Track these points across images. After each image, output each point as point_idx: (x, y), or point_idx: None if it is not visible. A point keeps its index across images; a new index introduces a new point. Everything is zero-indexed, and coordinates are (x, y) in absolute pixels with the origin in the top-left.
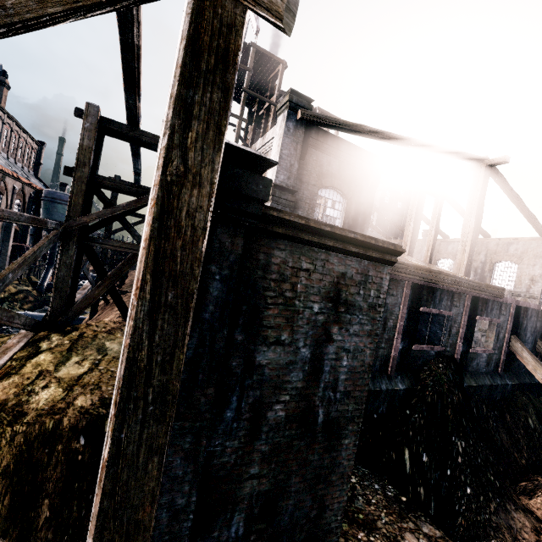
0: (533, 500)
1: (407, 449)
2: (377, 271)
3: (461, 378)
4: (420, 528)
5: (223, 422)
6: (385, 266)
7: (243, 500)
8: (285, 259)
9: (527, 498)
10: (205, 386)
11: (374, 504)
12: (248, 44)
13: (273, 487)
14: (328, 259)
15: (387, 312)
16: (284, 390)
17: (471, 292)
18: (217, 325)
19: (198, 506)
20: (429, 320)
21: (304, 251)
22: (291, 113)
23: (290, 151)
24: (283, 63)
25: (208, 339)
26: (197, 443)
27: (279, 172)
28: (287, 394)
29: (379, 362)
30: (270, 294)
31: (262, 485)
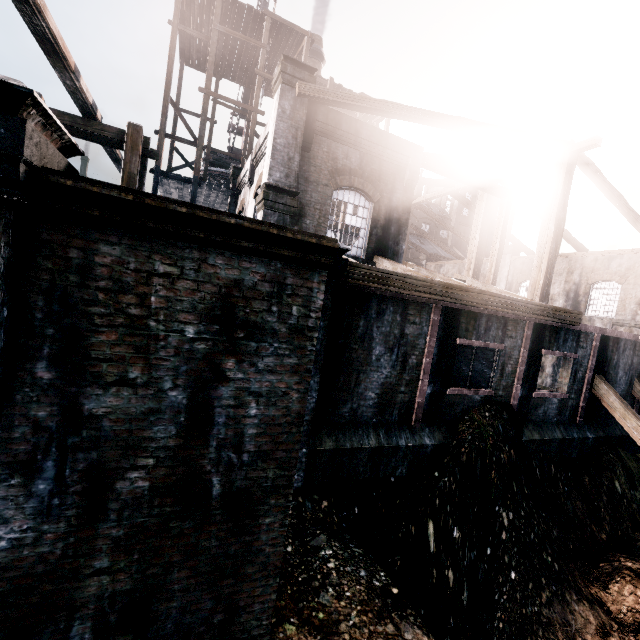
0: (609, 588)
1: (432, 521)
2: (301, 278)
3: (517, 431)
4: (402, 632)
5: (34, 497)
6: (316, 270)
7: (87, 604)
8: (122, 258)
9: (601, 584)
10: None
11: (348, 598)
12: (261, 12)
13: (141, 585)
14: (205, 259)
15: (407, 345)
16: (143, 451)
17: (532, 318)
18: None
19: (3, 615)
20: (472, 356)
21: (157, 246)
22: (286, 88)
23: (287, 139)
24: (308, 36)
25: None
26: None
27: (273, 168)
28: (150, 456)
29: (398, 411)
30: (99, 310)
31: (120, 583)
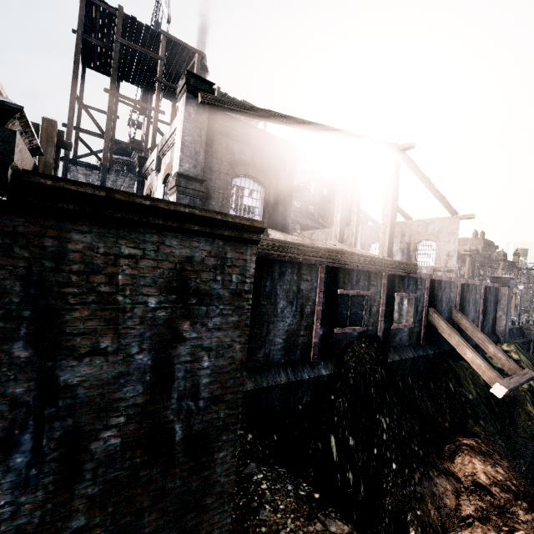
0: (455, 461)
1: (333, 436)
2: (237, 252)
3: (384, 355)
4: (328, 527)
5: (11, 471)
6: (248, 246)
7: None
8: (92, 244)
9: (450, 460)
10: None
11: (282, 510)
12: (157, 31)
13: None
14: (162, 241)
15: (303, 298)
16: (114, 411)
17: (386, 270)
18: None
19: None
20: (349, 302)
21: (123, 232)
22: (191, 96)
23: (193, 137)
24: (198, 53)
25: None
26: None
27: (182, 160)
28: (121, 415)
29: (300, 351)
30: (72, 291)
31: None
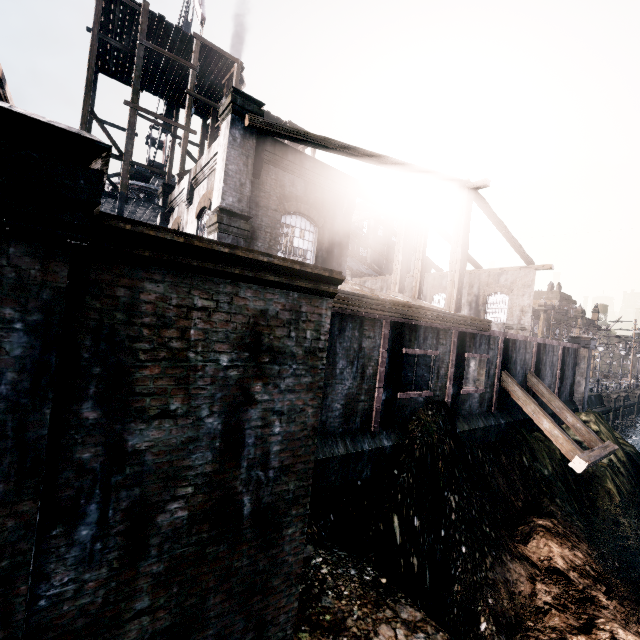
0: (530, 545)
1: (396, 515)
2: (313, 306)
3: (453, 424)
4: (398, 614)
5: (76, 545)
6: (324, 299)
7: None
8: (165, 295)
9: (523, 543)
10: (13, 501)
11: (347, 596)
12: (190, 35)
13: (179, 619)
14: (236, 293)
15: (364, 357)
16: (182, 481)
17: (457, 327)
18: (27, 402)
19: None
20: (415, 363)
21: (196, 282)
22: (237, 118)
23: (238, 166)
24: (238, 63)
25: (11, 425)
26: (7, 593)
27: (225, 193)
28: (189, 485)
29: (360, 418)
30: (143, 346)
31: (160, 621)
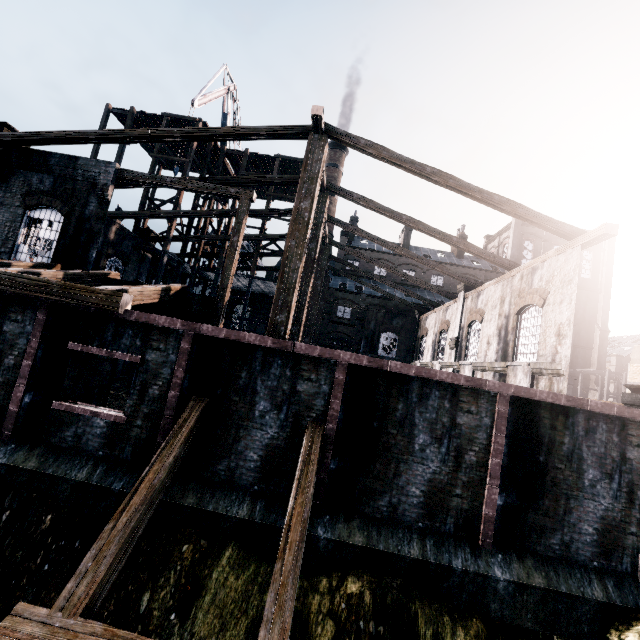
0: None
1: None
2: None
3: None
4: None
5: None
6: None
7: None
8: None
9: None
10: None
11: None
12: (163, 116)
13: None
14: None
15: None
16: None
17: (40, 298)
18: None
19: None
20: None
21: None
22: None
23: None
24: (197, 121)
25: None
26: None
27: None
28: None
29: None
30: None
31: None
